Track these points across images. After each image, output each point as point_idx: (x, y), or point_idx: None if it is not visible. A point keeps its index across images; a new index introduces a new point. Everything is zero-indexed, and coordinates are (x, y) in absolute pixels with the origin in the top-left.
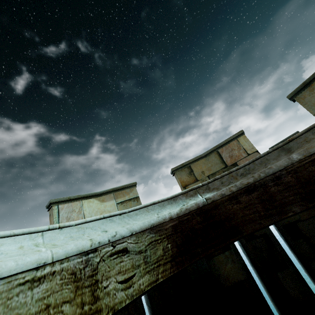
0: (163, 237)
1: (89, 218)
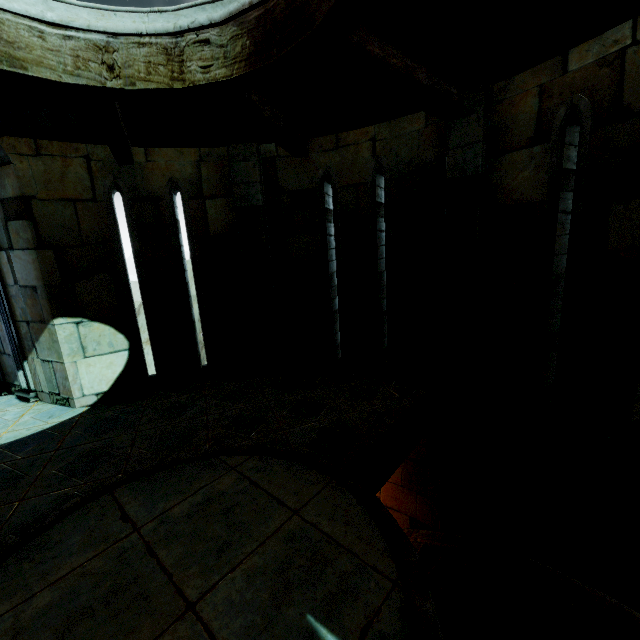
0: (244, 32)
1: (182, 5)
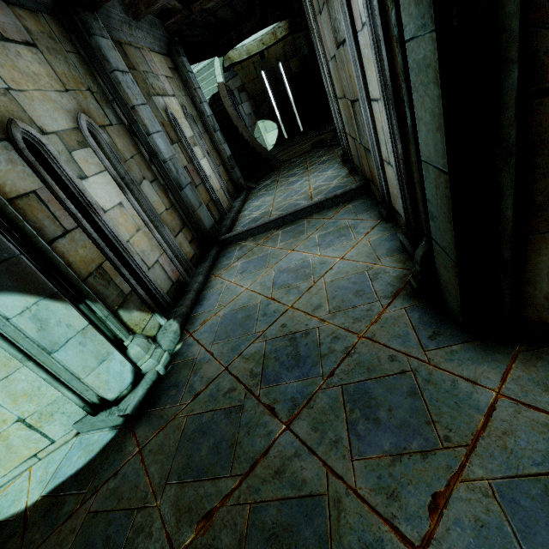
0: (287, 22)
1: None
